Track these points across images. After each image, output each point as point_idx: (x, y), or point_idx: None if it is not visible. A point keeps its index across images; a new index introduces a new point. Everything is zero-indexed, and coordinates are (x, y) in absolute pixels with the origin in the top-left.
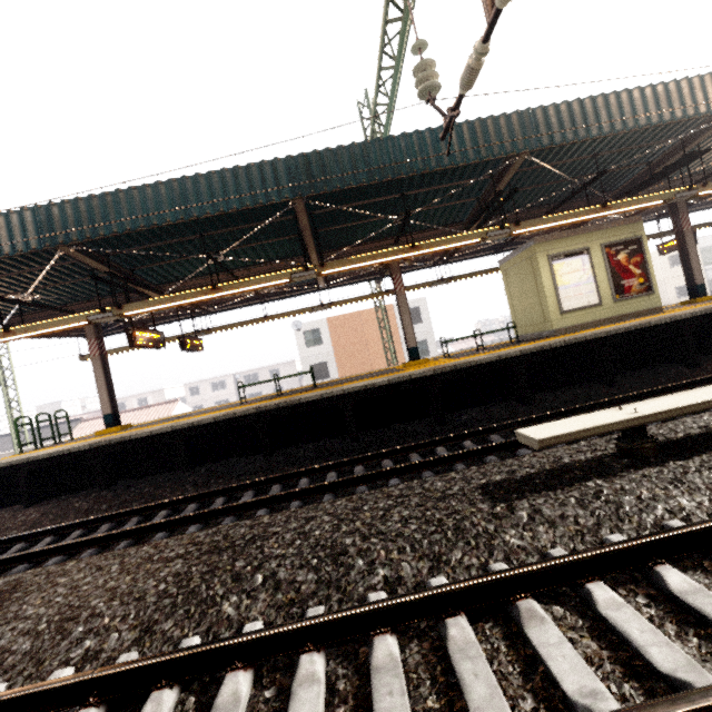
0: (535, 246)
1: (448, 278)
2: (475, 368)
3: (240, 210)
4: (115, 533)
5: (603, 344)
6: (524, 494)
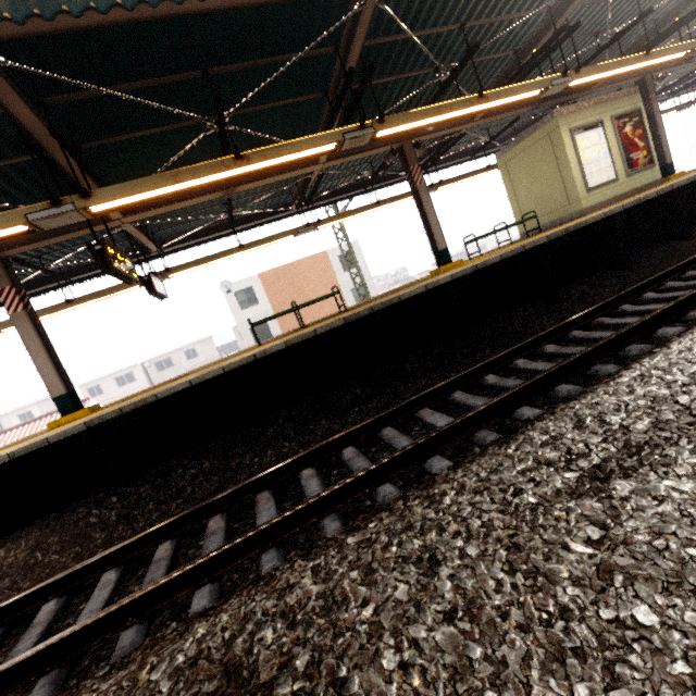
0: (557, 119)
1: (438, 183)
2: (579, 232)
3: None
4: (294, 512)
5: (680, 195)
6: None
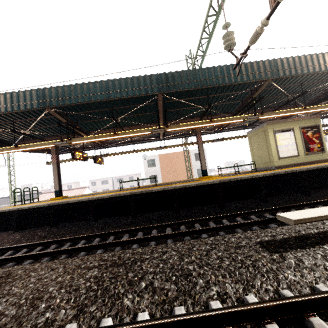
0: (267, 125)
1: (221, 139)
2: (240, 181)
3: (132, 97)
4: (59, 250)
5: (304, 174)
6: (287, 249)
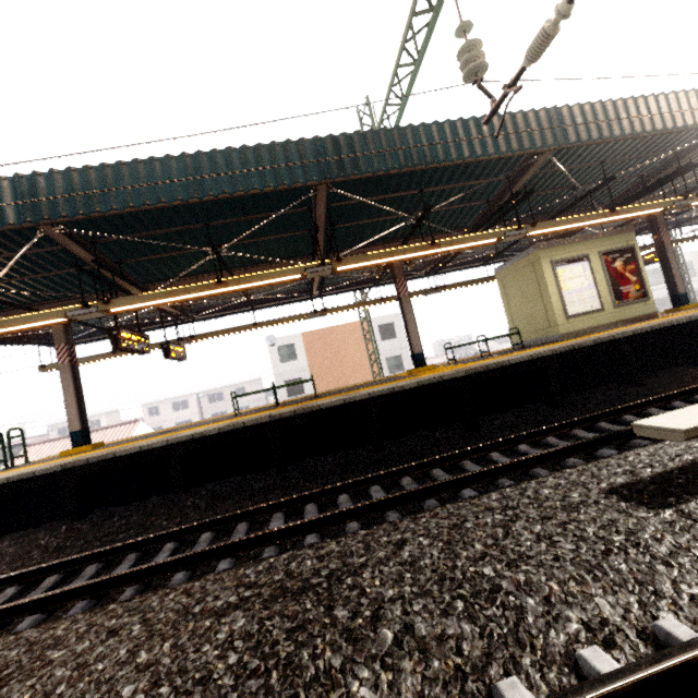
0: (539, 252)
1: (442, 287)
2: (506, 369)
3: (259, 193)
4: (115, 577)
5: (628, 343)
6: (682, 497)
